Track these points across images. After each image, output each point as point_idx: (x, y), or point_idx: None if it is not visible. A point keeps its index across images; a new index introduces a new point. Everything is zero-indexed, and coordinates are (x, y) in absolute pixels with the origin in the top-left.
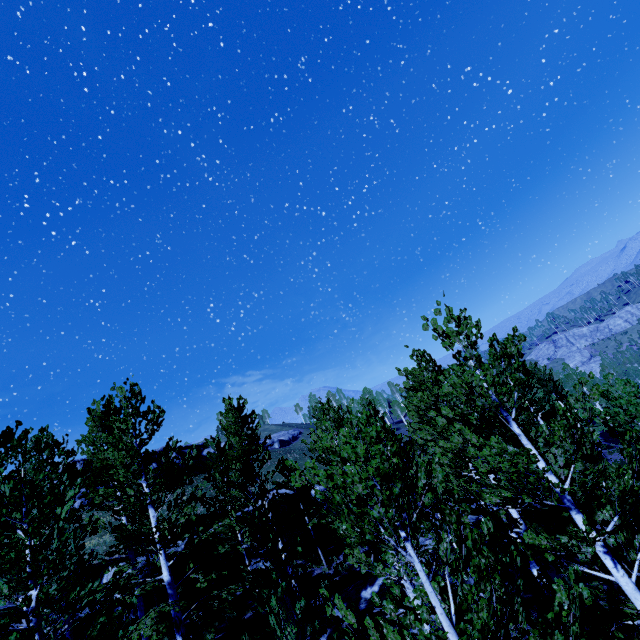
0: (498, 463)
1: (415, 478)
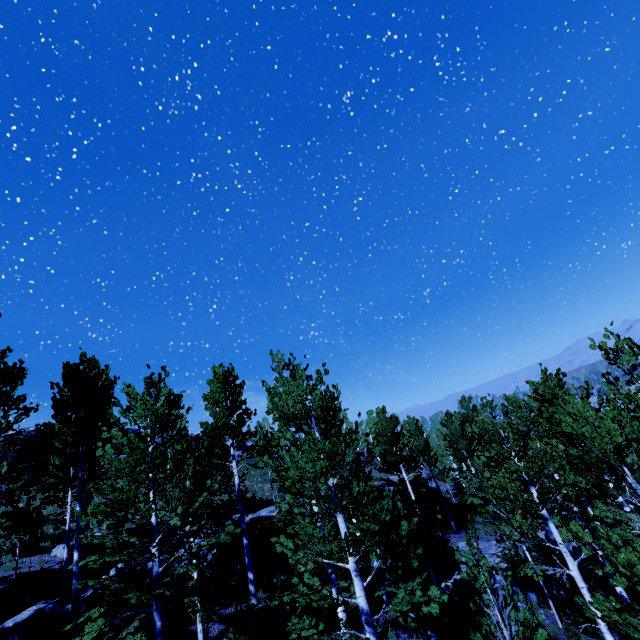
0: None
1: None
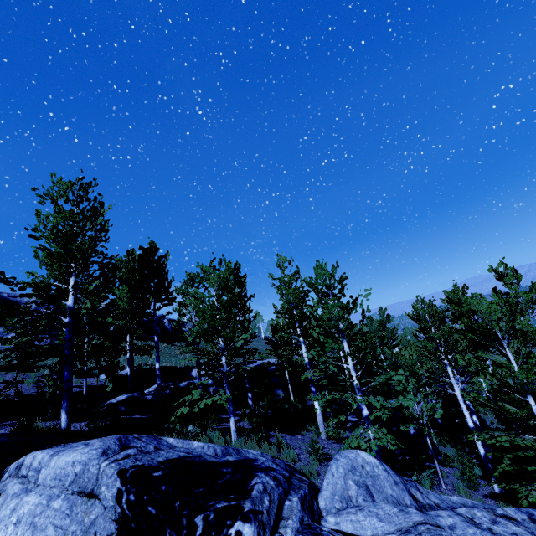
0: (529, 330)
1: (514, 319)
